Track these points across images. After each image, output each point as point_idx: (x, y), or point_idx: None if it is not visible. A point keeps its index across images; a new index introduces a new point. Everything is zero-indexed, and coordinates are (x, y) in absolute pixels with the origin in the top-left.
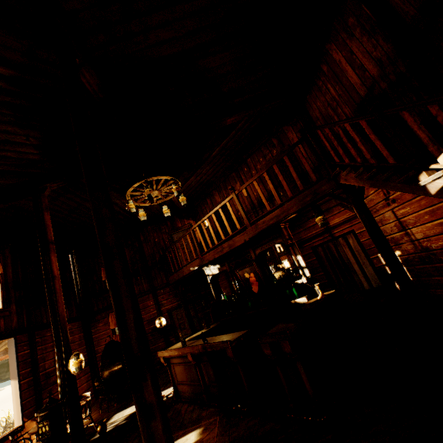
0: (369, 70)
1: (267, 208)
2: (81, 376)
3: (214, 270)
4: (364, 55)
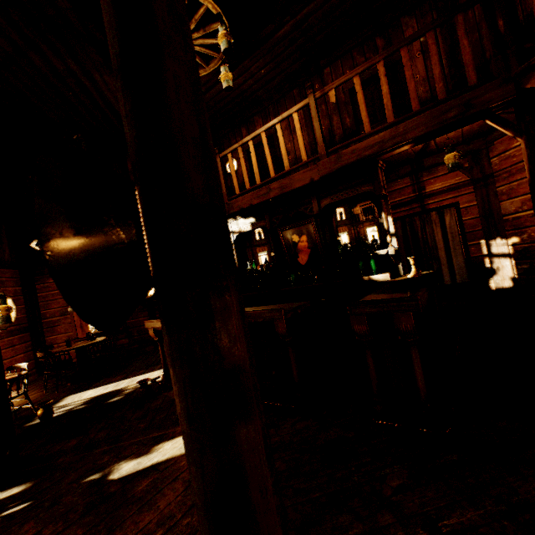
0: None
1: (366, 128)
2: (15, 344)
3: (245, 225)
4: None
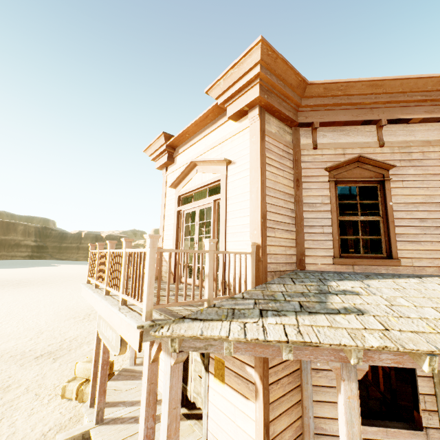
0: None
1: None
2: None
3: None
4: None
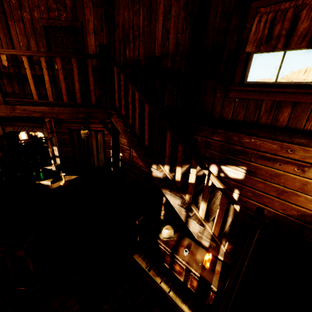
0: (170, 42)
1: (34, 96)
2: None
3: None
4: (174, 27)
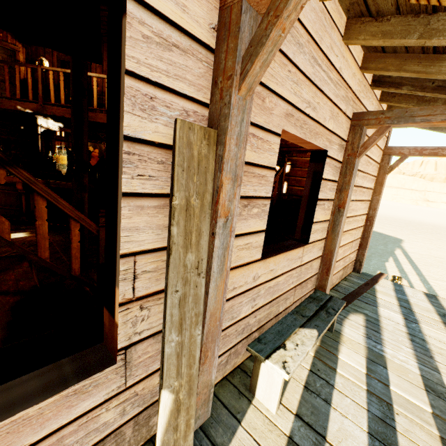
0: None
1: None
2: None
3: (54, 126)
4: None
